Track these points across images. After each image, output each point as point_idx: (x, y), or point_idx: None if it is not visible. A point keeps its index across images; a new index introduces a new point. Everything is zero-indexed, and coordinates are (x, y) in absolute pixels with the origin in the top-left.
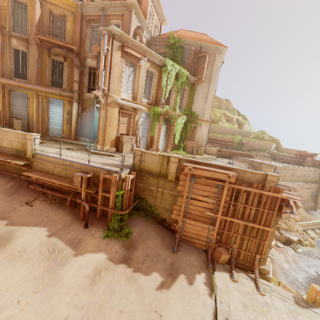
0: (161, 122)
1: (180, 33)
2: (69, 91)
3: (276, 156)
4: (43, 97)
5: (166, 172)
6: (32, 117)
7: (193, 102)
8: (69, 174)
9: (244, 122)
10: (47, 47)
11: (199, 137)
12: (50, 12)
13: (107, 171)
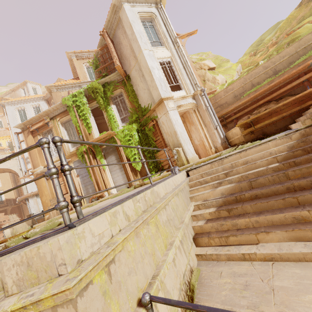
0: (91, 160)
1: None
2: None
3: None
4: None
5: None
6: None
7: (137, 96)
8: None
9: None
10: None
11: (166, 137)
12: None
13: None
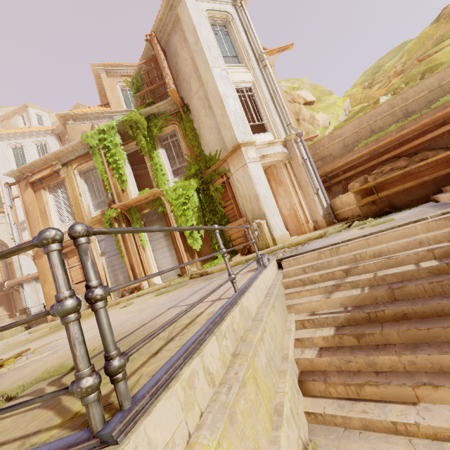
0: None
1: None
2: None
3: None
4: None
5: None
6: None
7: (199, 137)
8: None
9: None
10: None
11: (242, 202)
12: None
13: None
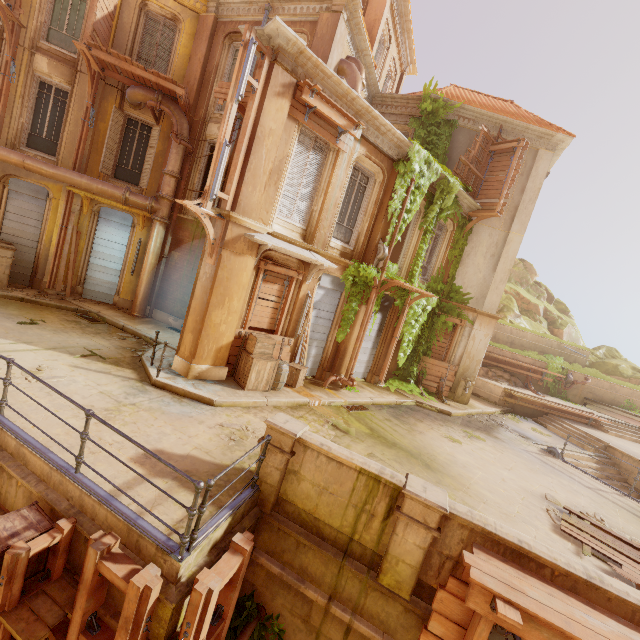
0: (370, 307)
1: (450, 92)
2: (152, 195)
3: None
4: (85, 202)
5: (376, 547)
6: (49, 247)
7: (461, 262)
8: (5, 491)
9: (563, 319)
10: (119, 85)
11: (463, 355)
12: (143, 6)
13: (130, 530)
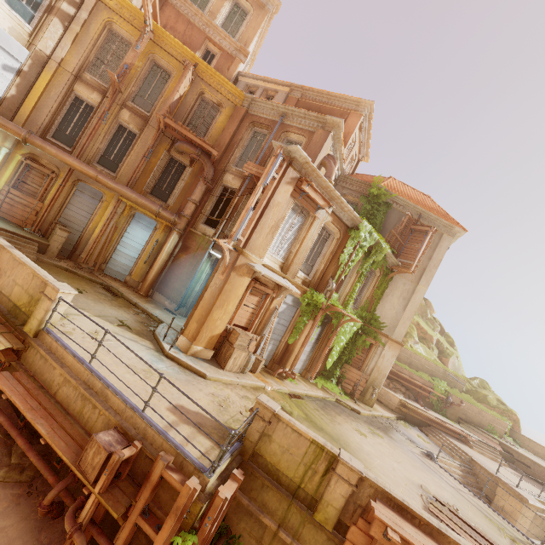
0: (316, 323)
1: (389, 183)
2: (174, 210)
3: (515, 456)
4: (127, 208)
5: (314, 494)
6: (91, 233)
7: (382, 299)
8: (88, 416)
9: (450, 350)
10: (173, 137)
11: (374, 368)
12: (201, 94)
13: (178, 454)
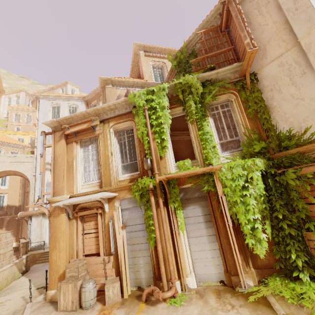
0: (159, 208)
1: None
2: None
3: None
4: None
5: None
6: None
7: (269, 109)
8: None
9: None
10: None
11: None
12: None
13: None
